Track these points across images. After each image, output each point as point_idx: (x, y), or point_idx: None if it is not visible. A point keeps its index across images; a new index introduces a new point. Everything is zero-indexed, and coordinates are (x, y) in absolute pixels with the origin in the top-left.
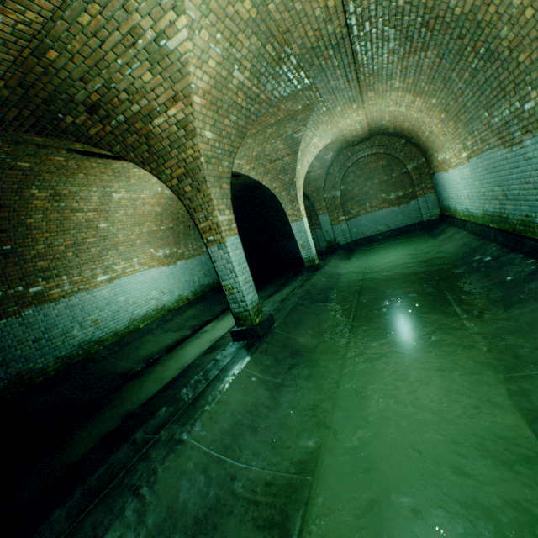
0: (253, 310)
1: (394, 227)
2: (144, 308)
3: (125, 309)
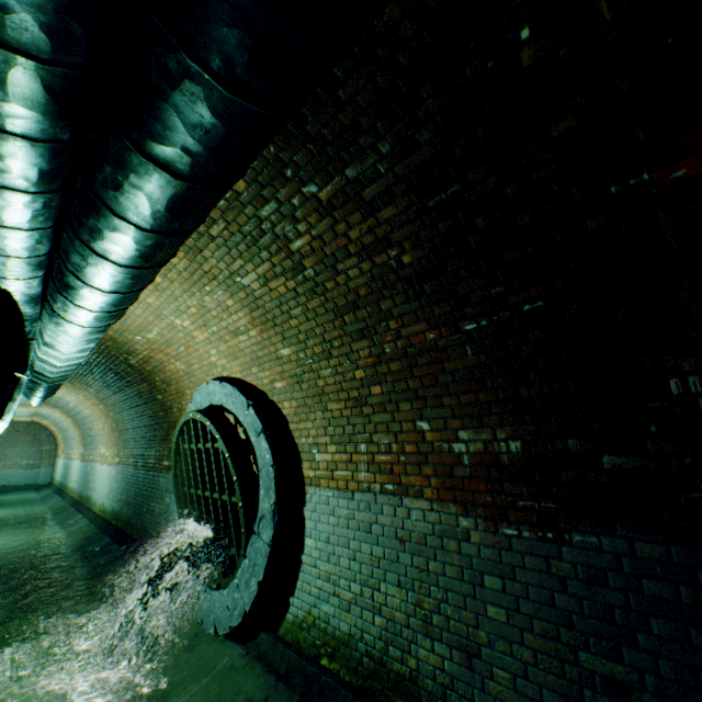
0: None
1: (16, 483)
2: None
3: None
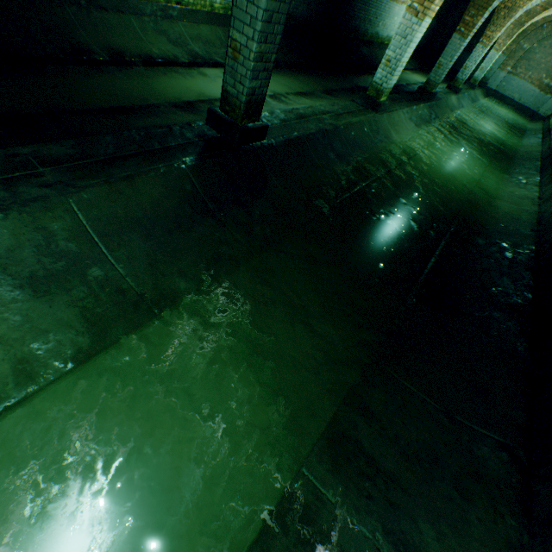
0: (463, 82)
1: (522, 103)
2: (393, 33)
3: (391, 27)
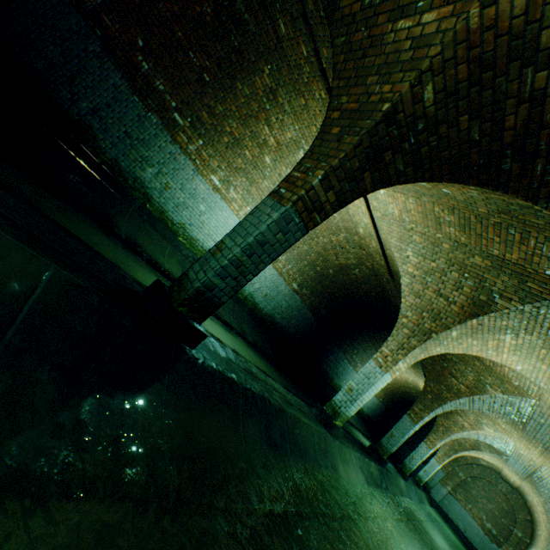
0: (410, 470)
1: (468, 536)
2: None
3: None
